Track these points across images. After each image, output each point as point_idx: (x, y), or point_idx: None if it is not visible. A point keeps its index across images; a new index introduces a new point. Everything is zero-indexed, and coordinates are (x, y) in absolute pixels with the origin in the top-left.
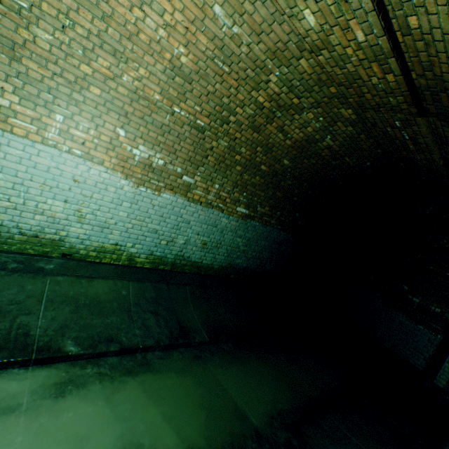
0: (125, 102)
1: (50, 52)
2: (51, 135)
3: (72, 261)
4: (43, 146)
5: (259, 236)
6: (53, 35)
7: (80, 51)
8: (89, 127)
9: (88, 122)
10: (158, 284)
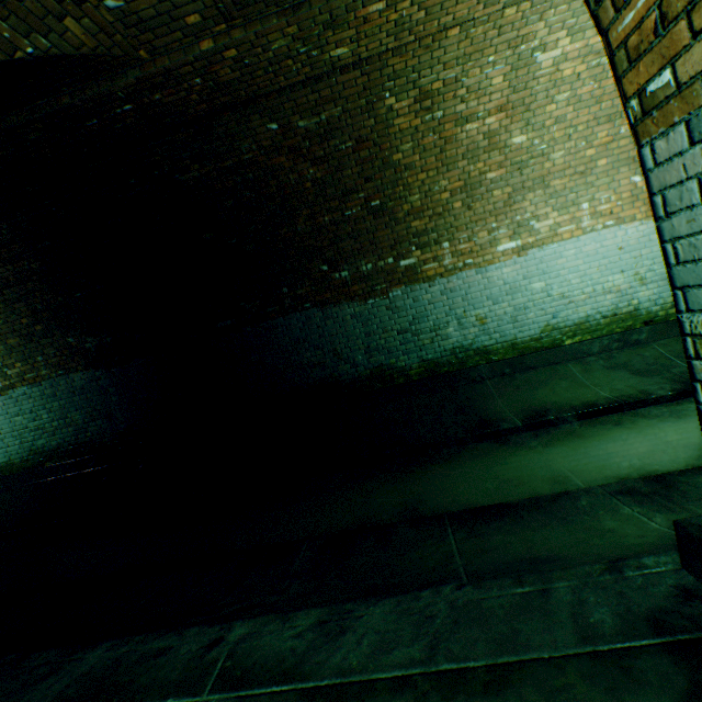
0: (627, 151)
1: (562, 164)
2: (585, 224)
3: (658, 324)
4: (583, 236)
5: None
6: (562, 150)
7: (582, 144)
8: (607, 196)
9: (605, 193)
10: None
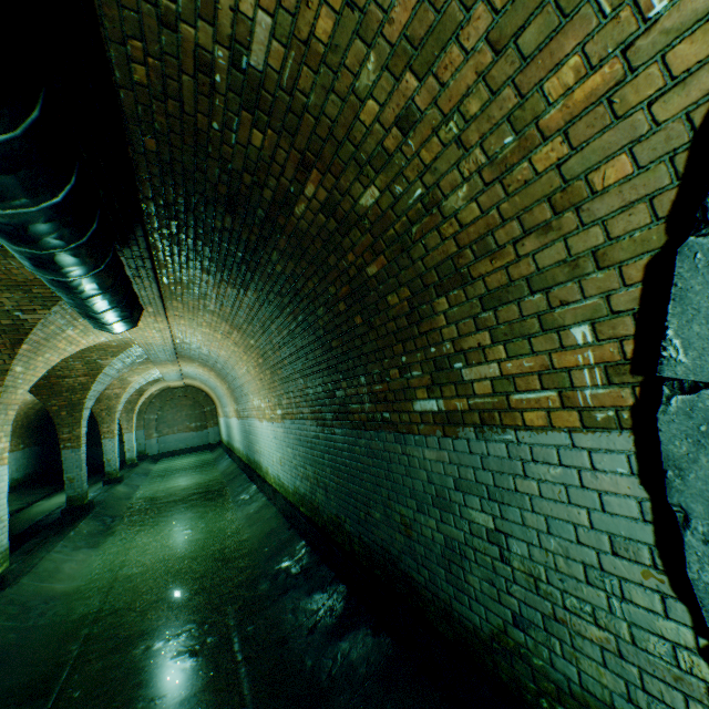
0: None
1: None
2: None
3: None
4: None
5: (30, 454)
6: None
7: None
8: None
9: None
10: (16, 492)
